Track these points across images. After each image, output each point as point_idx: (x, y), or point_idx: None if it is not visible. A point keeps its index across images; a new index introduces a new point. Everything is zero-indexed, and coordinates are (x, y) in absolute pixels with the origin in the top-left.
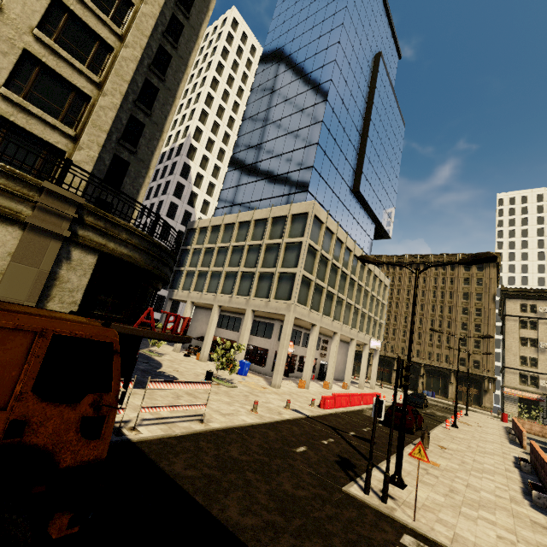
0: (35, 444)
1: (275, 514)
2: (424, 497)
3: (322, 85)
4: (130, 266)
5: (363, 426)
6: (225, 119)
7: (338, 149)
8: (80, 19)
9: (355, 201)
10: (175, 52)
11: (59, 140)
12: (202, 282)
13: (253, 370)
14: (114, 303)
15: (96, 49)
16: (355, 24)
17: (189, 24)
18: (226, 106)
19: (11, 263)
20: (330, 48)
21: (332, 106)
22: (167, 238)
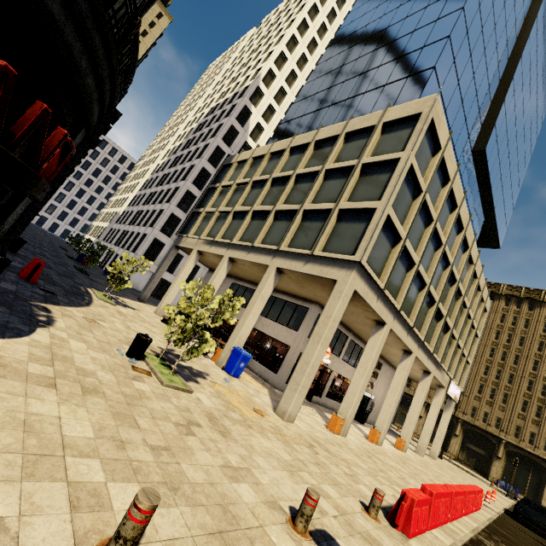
0: None
1: None
2: None
3: None
4: None
5: None
6: (305, 72)
7: (471, 73)
8: None
9: (471, 167)
10: None
11: None
12: (219, 226)
13: (257, 373)
14: None
15: None
16: None
17: None
18: (311, 58)
19: None
20: None
21: None
22: (202, 187)
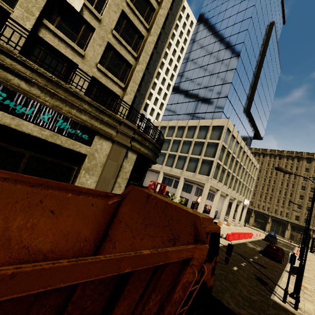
0: (203, 280)
1: (251, 310)
2: (312, 309)
3: (237, 45)
4: (146, 158)
5: (253, 255)
6: (167, 60)
7: (241, 86)
8: (131, 21)
9: (246, 117)
10: (163, 30)
11: (117, 90)
12: None
13: None
14: (137, 177)
15: (136, 37)
16: (261, 4)
17: (171, 12)
18: (169, 52)
19: (108, 160)
20: (244, 21)
21: (242, 59)
22: None
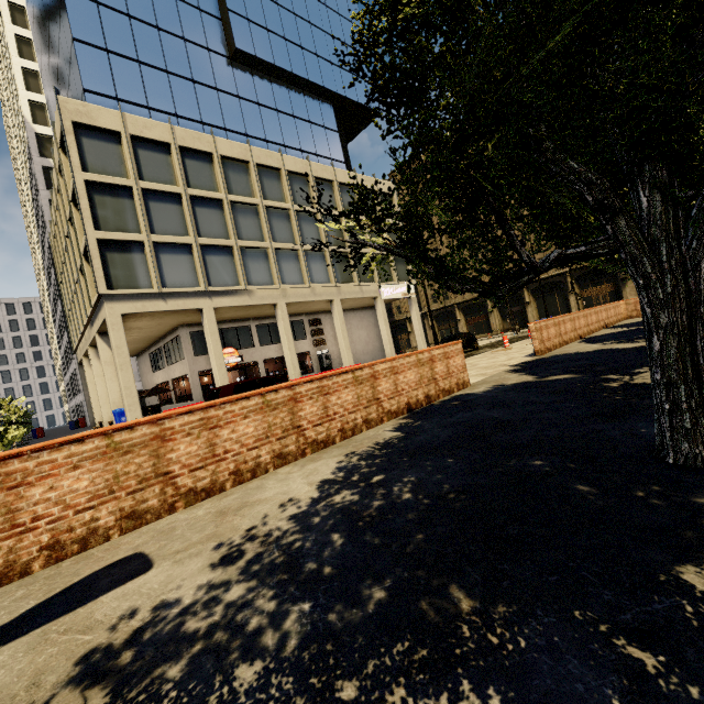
0: None
1: None
2: None
3: None
4: None
5: None
6: None
7: None
8: None
9: (248, 74)
10: None
11: None
12: None
13: None
14: None
15: None
16: None
17: None
18: None
19: None
20: None
21: None
22: None
